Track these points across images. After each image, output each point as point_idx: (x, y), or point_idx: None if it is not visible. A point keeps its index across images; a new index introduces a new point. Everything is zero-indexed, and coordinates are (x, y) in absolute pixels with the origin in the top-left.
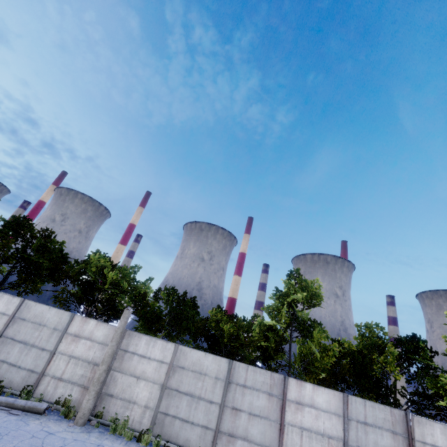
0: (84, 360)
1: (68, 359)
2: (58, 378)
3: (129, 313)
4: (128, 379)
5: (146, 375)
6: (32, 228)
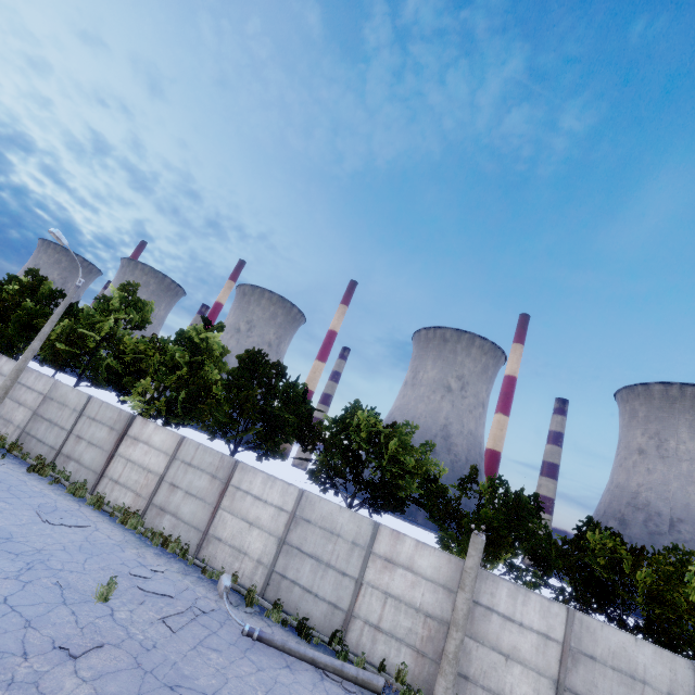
0: (408, 603)
1: (382, 597)
2: (374, 625)
3: (483, 542)
4: (488, 655)
5: (520, 655)
6: (271, 367)
